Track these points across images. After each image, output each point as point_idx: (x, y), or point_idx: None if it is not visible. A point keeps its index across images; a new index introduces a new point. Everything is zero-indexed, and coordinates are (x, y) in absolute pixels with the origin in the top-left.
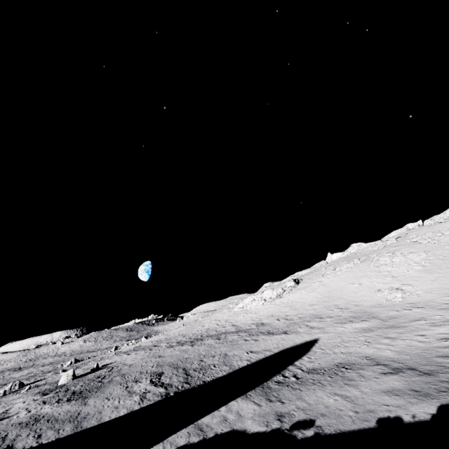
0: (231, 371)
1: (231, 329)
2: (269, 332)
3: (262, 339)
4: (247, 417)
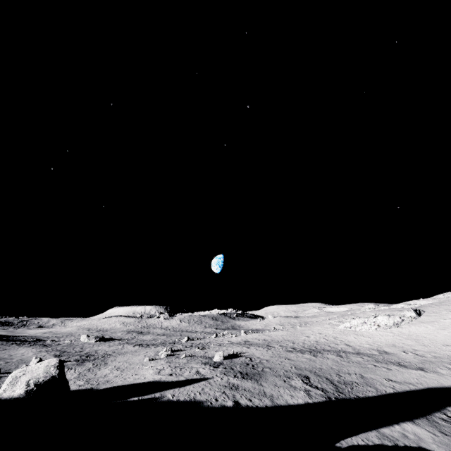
0: (380, 394)
1: (348, 349)
2: (400, 363)
3: (395, 369)
4: (428, 440)
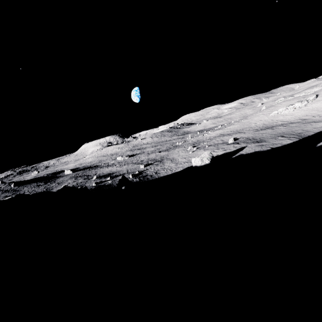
0: (316, 133)
1: (285, 123)
2: (314, 122)
3: (314, 124)
4: None
